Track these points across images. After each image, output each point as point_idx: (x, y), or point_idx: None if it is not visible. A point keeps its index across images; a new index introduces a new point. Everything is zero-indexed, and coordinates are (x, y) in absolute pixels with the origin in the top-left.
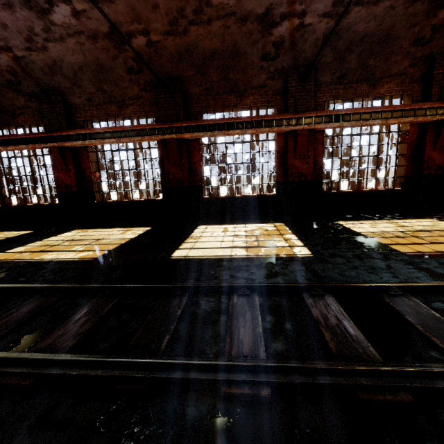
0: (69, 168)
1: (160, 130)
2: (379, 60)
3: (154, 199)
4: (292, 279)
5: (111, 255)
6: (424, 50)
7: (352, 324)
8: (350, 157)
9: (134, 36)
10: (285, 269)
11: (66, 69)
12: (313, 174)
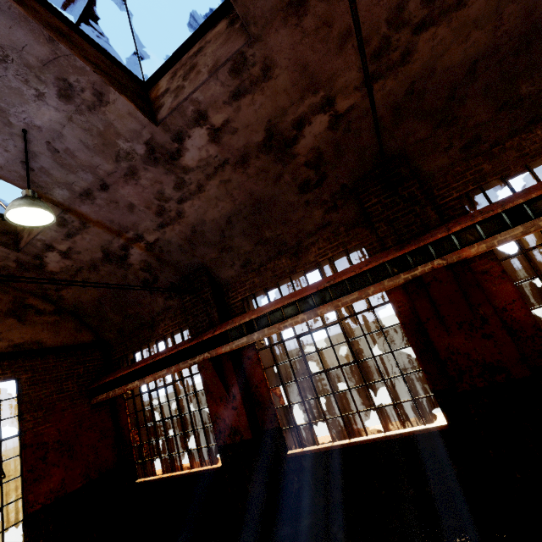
0: (231, 393)
1: (396, 262)
2: None
3: (425, 428)
4: None
5: None
6: None
7: None
8: None
9: (306, 123)
10: None
11: (209, 233)
12: None
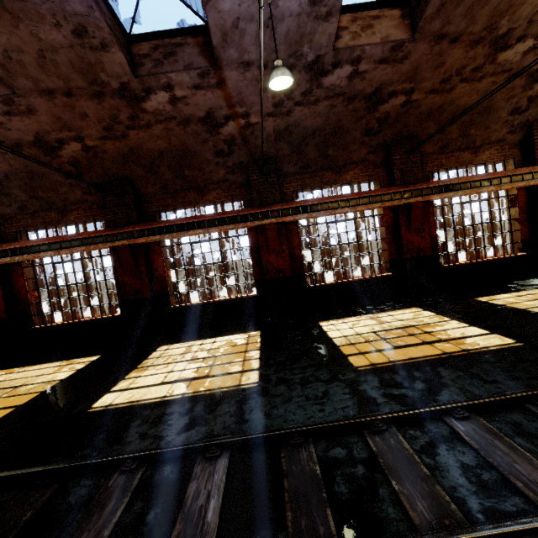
0: None
1: (109, 236)
2: (337, 150)
3: (109, 316)
4: (207, 431)
5: (14, 416)
6: (377, 139)
7: (219, 503)
8: (330, 246)
9: (66, 142)
10: (211, 413)
11: None
12: (291, 269)
